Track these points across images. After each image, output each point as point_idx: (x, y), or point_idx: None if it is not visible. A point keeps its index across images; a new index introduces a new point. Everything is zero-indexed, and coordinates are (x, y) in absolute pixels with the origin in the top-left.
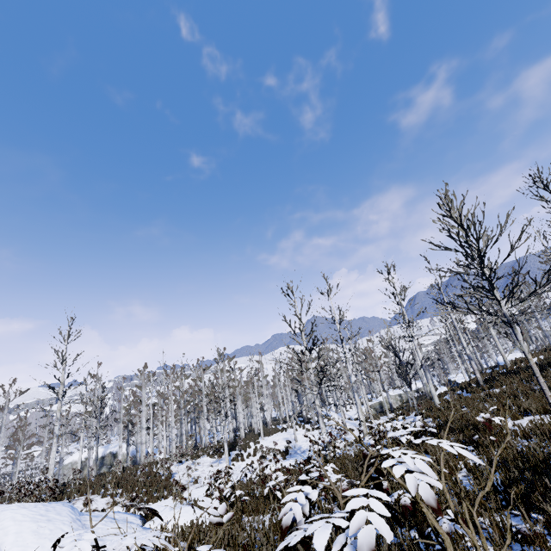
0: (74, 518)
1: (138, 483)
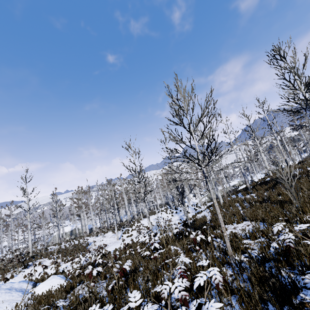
0: None
1: (69, 250)
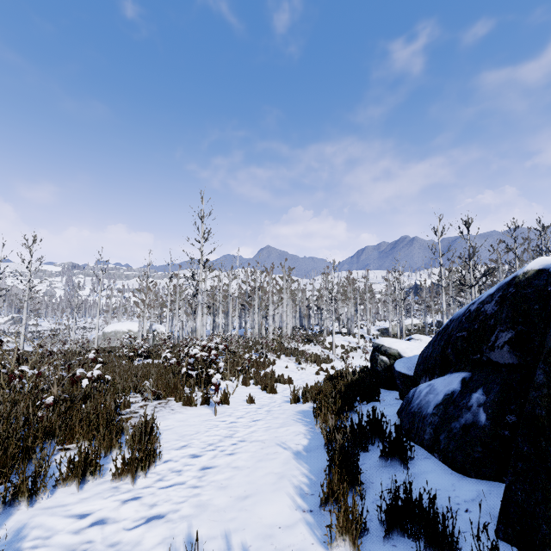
0: None
1: (290, 350)
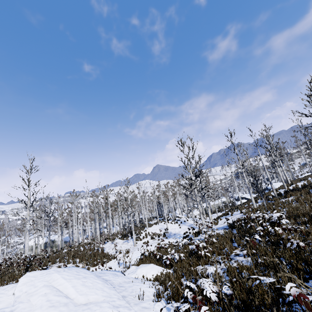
0: (95, 275)
1: (86, 255)
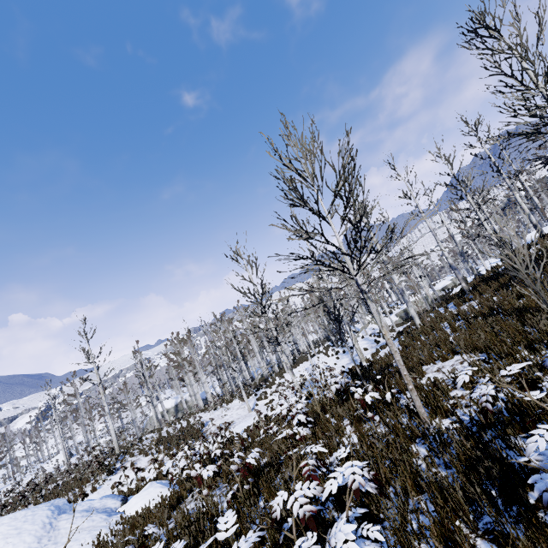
0: (46, 523)
1: (174, 439)
